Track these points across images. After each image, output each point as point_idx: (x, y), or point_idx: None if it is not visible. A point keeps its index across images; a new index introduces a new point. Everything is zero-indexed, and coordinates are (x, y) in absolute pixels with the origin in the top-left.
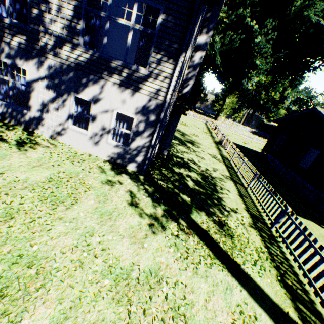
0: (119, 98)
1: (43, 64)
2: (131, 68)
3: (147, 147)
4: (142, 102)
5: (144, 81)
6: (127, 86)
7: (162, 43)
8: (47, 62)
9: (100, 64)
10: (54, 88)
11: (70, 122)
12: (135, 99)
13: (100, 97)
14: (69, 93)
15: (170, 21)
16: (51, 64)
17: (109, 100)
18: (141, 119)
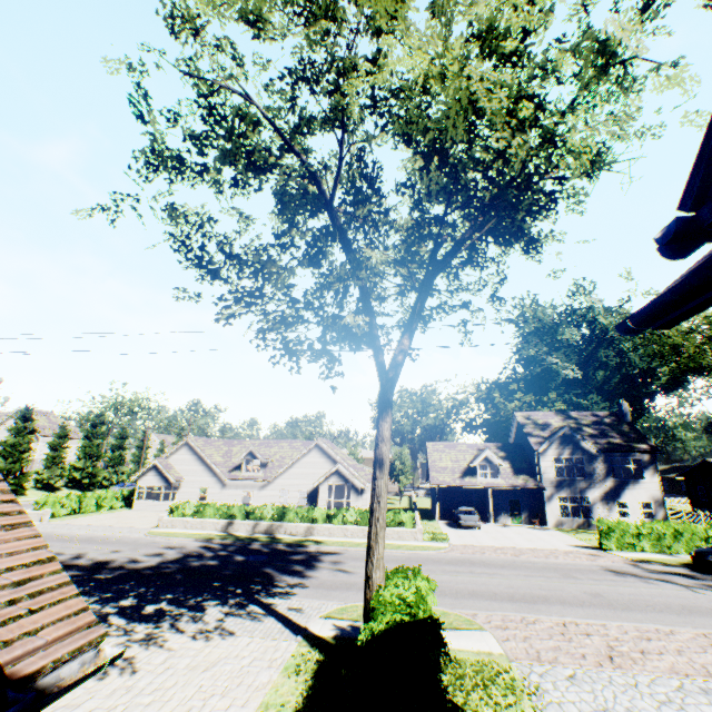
0: (638, 495)
1: (596, 491)
2: (638, 481)
3: (663, 515)
4: (649, 493)
5: (646, 484)
6: (640, 489)
7: (646, 468)
8: (598, 490)
9: (623, 483)
10: (604, 501)
11: (618, 516)
12: (646, 493)
13: (629, 498)
14: (612, 501)
15: (645, 461)
16: (601, 490)
17: (633, 498)
18: (653, 502)
